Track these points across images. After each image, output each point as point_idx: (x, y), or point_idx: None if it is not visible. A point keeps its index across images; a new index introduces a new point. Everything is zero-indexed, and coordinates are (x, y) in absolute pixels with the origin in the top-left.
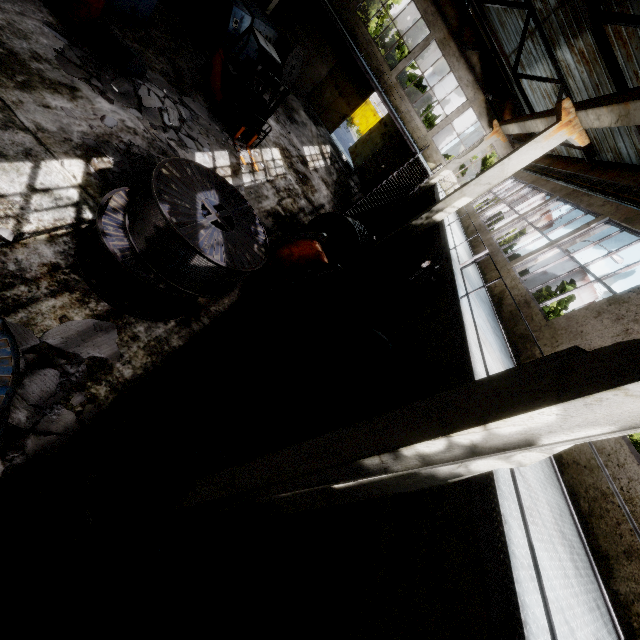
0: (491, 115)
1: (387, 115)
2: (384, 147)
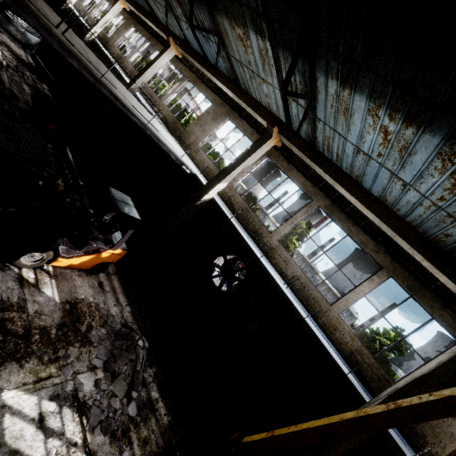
0: None
1: None
2: None
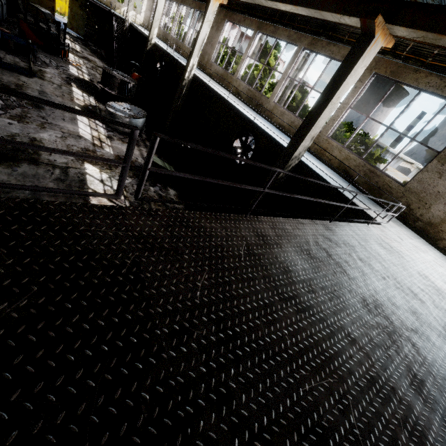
0: None
1: None
2: (88, 15)
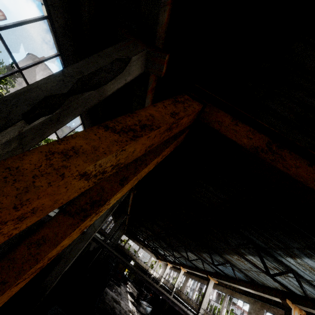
0: (156, 257)
1: (134, 263)
2: None
